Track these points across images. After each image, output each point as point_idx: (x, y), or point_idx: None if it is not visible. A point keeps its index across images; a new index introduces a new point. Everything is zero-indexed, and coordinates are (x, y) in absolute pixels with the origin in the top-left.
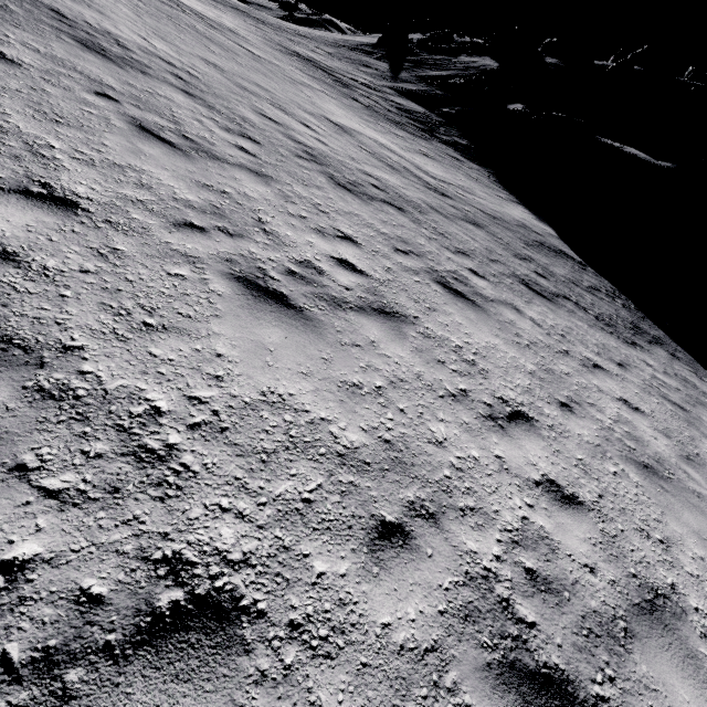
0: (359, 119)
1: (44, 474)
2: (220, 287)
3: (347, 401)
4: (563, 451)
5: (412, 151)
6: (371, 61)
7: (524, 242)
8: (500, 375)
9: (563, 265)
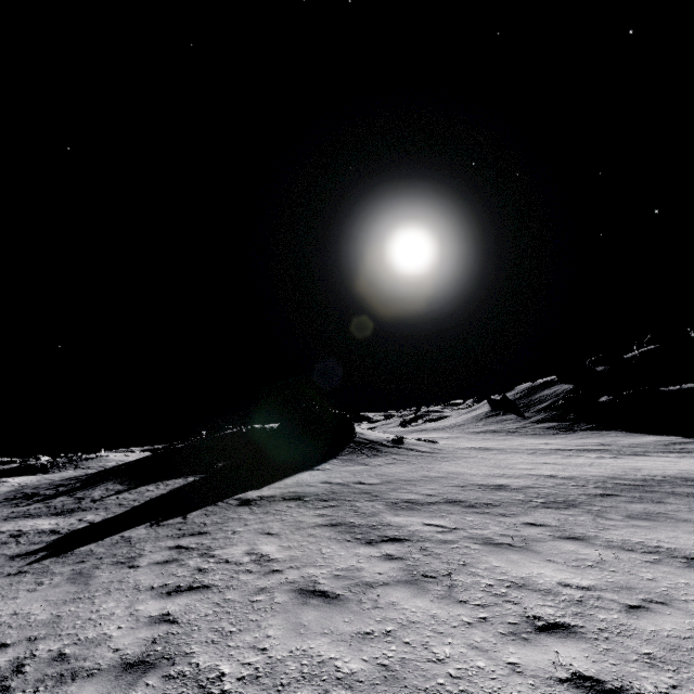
0: (540, 439)
1: (601, 463)
2: (590, 459)
3: (628, 461)
4: (689, 461)
5: (575, 439)
6: (504, 417)
7: (662, 445)
8: (664, 459)
9: (692, 445)
